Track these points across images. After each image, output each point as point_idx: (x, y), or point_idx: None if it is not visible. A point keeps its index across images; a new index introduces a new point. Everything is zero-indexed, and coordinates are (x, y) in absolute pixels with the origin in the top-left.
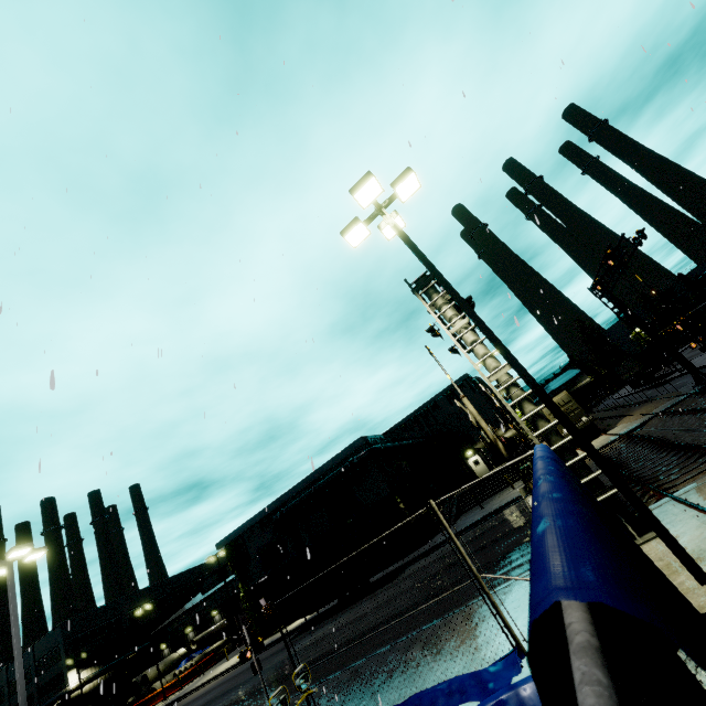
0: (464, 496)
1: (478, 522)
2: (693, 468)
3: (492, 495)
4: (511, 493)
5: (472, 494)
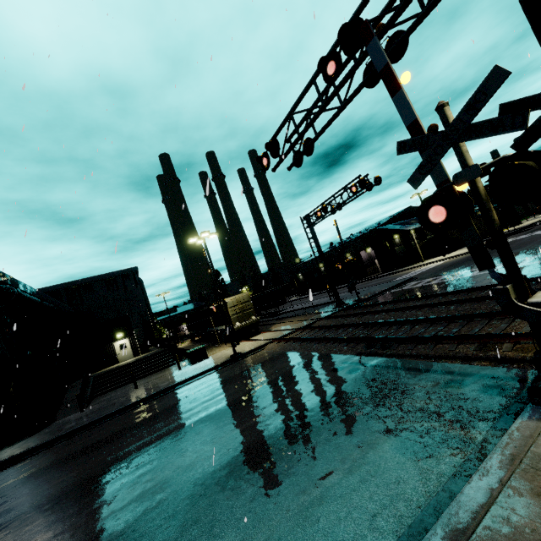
0: (104, 378)
1: (142, 401)
2: (507, 325)
3: (141, 378)
4: (180, 372)
5: (116, 376)
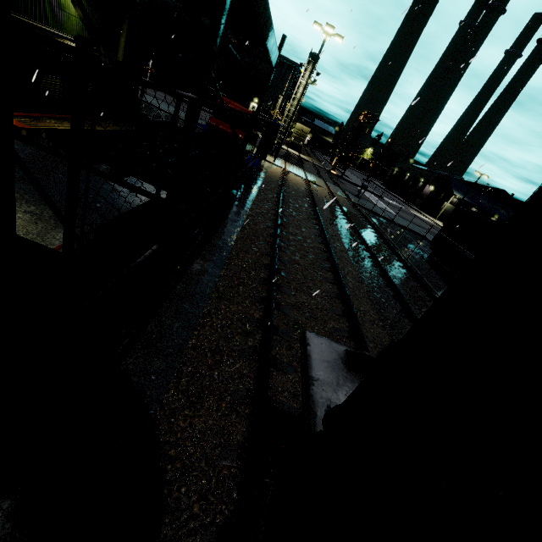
0: None
1: None
2: (295, 165)
3: None
4: None
5: None
